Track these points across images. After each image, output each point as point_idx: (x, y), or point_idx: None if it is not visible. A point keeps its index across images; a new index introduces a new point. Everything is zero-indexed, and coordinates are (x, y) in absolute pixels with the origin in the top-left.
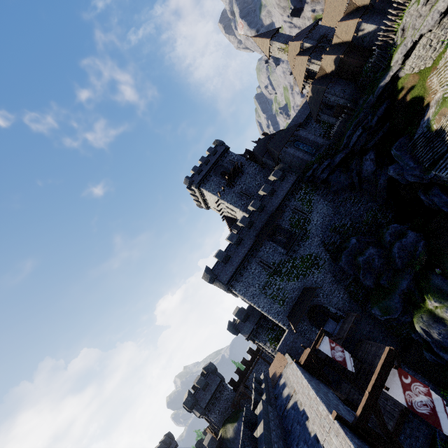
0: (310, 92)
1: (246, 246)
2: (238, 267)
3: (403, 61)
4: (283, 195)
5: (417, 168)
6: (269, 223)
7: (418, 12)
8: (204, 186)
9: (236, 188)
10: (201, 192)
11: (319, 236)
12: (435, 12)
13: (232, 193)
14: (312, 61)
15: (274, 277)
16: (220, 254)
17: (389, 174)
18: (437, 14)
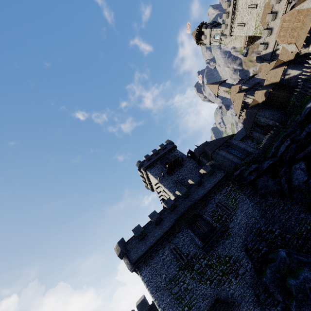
0: (244, 115)
1: (163, 228)
2: (150, 247)
3: None
4: (209, 187)
5: None
6: (190, 210)
7: None
8: (150, 170)
9: (174, 176)
10: (147, 174)
11: (242, 237)
12: None
13: (170, 180)
14: (247, 96)
15: (184, 272)
16: (137, 229)
17: None
18: None
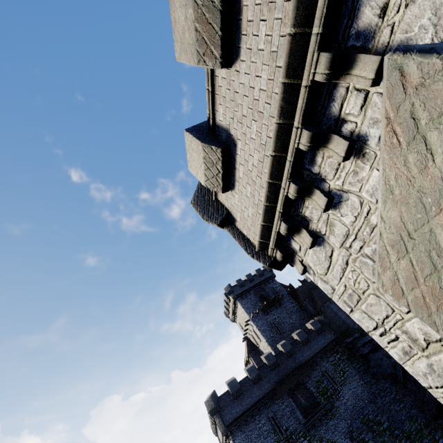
0: None
1: (262, 389)
2: (246, 410)
3: None
4: (316, 350)
5: None
6: (294, 374)
7: None
8: (241, 300)
9: (269, 316)
10: (236, 304)
11: (347, 421)
12: None
13: (264, 320)
14: None
15: None
16: (233, 383)
17: None
18: None
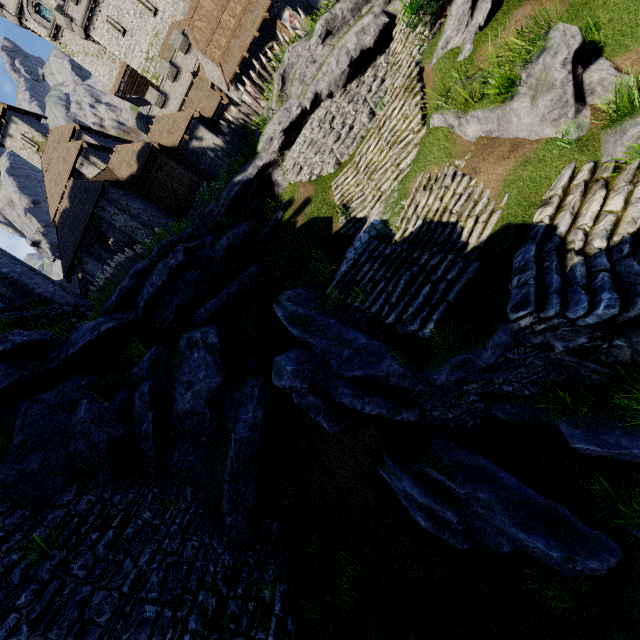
0: (66, 199)
1: None
2: None
3: (282, 149)
4: None
5: (385, 349)
6: None
7: (310, 52)
8: None
9: None
10: None
11: None
12: (343, 51)
13: None
14: (92, 159)
15: None
16: None
17: (280, 385)
18: (346, 57)
